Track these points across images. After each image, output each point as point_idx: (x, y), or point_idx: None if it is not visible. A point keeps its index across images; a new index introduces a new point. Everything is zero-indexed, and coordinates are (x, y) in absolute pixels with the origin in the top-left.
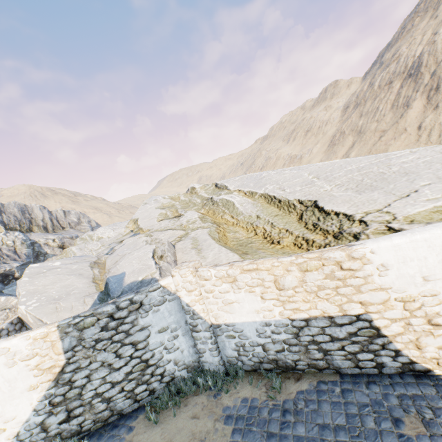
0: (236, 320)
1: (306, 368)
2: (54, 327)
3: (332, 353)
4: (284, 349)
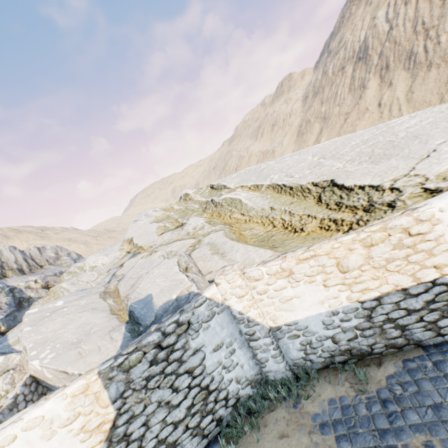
0: (298, 316)
1: (383, 350)
2: (94, 376)
3: (410, 327)
4: (356, 336)
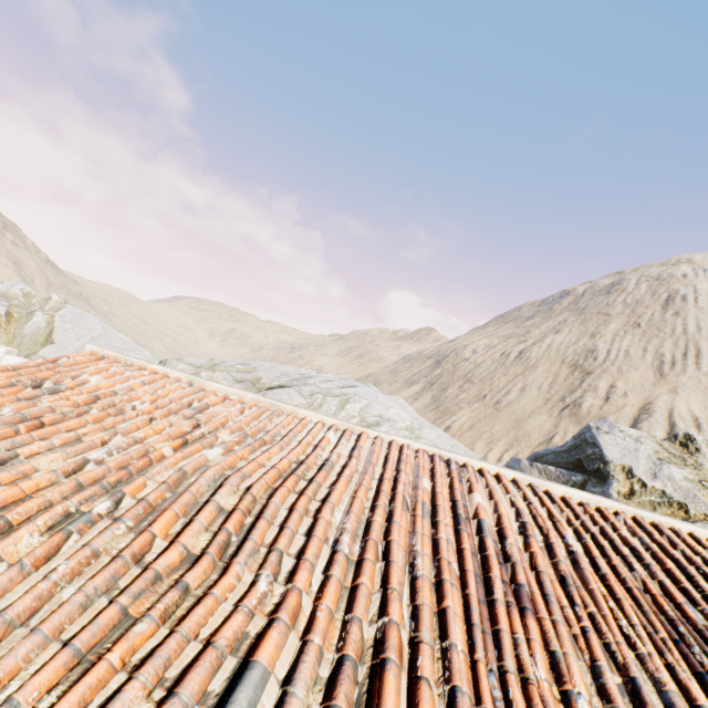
0: None
1: None
2: None
3: None
4: None
